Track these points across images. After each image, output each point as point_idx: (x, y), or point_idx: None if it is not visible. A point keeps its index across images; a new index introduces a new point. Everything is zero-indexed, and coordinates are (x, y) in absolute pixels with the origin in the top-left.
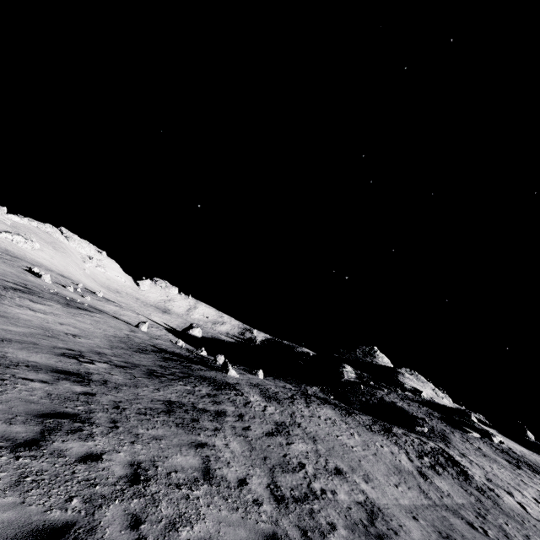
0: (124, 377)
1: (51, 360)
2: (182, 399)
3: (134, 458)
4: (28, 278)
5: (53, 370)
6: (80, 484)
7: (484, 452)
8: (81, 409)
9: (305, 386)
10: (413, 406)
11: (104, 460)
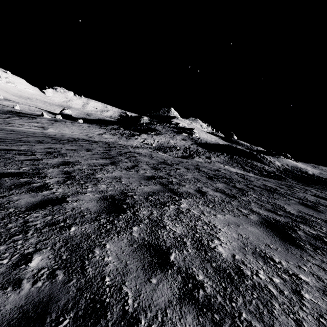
0: None
1: None
2: None
3: None
4: None
5: None
6: None
7: (174, 137)
8: None
9: (109, 125)
10: (166, 129)
11: None
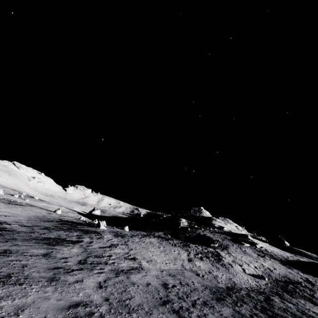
0: (26, 229)
1: None
2: (58, 237)
3: (8, 249)
4: None
5: None
6: None
7: (246, 252)
8: None
9: (154, 232)
10: (216, 235)
11: None
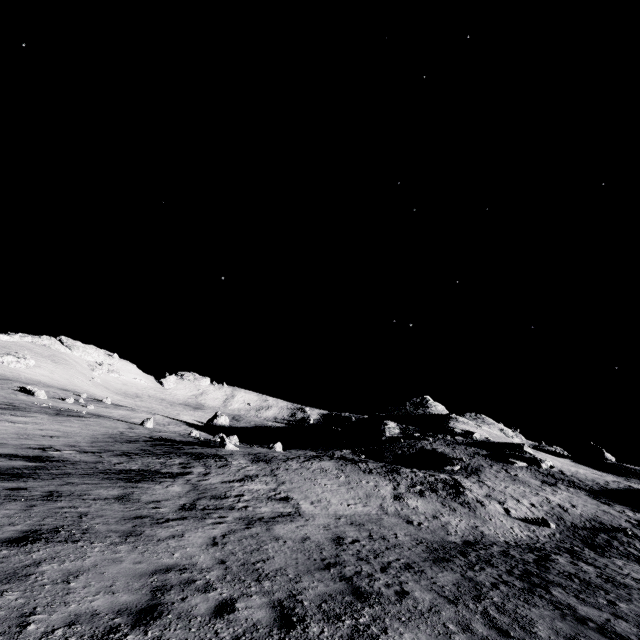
0: (89, 458)
1: (13, 451)
2: (145, 467)
3: (56, 490)
4: (18, 397)
5: (13, 456)
6: (1, 495)
7: (518, 478)
8: (25, 472)
9: (333, 451)
10: (458, 449)
11: (28, 489)
